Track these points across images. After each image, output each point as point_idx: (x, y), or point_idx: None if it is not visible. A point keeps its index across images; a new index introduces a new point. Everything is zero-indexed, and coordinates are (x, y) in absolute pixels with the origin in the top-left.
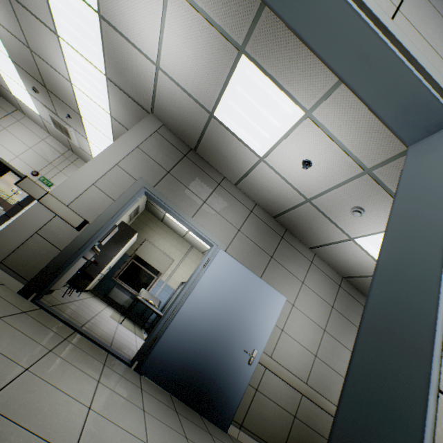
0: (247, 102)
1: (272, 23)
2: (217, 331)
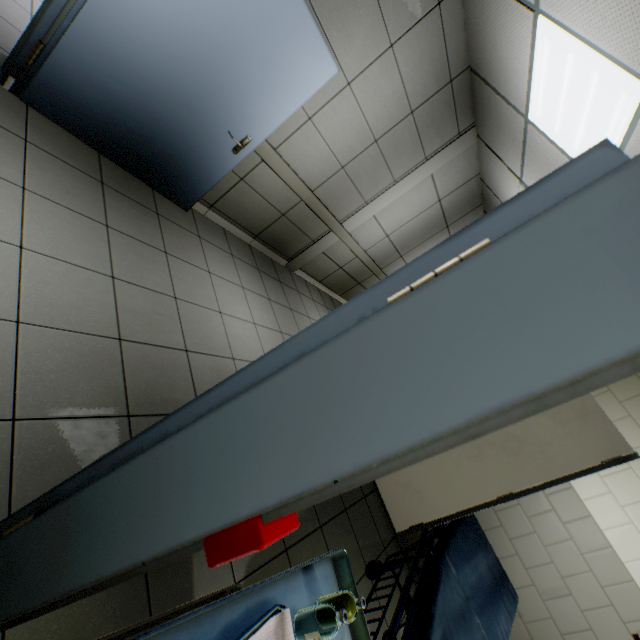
0: None
1: None
2: (182, 83)
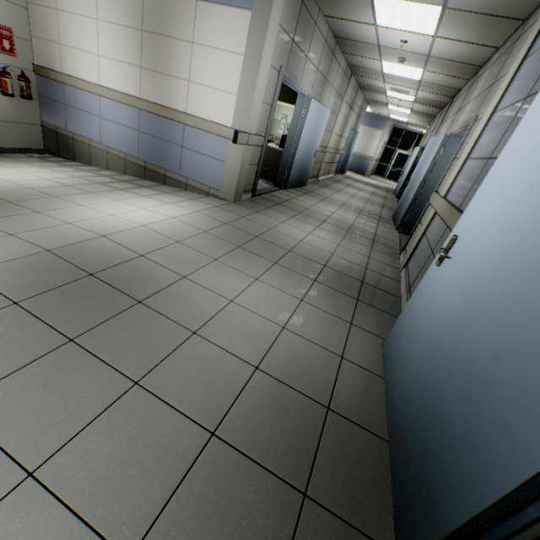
0: (410, 14)
1: (471, 18)
2: (307, 152)
